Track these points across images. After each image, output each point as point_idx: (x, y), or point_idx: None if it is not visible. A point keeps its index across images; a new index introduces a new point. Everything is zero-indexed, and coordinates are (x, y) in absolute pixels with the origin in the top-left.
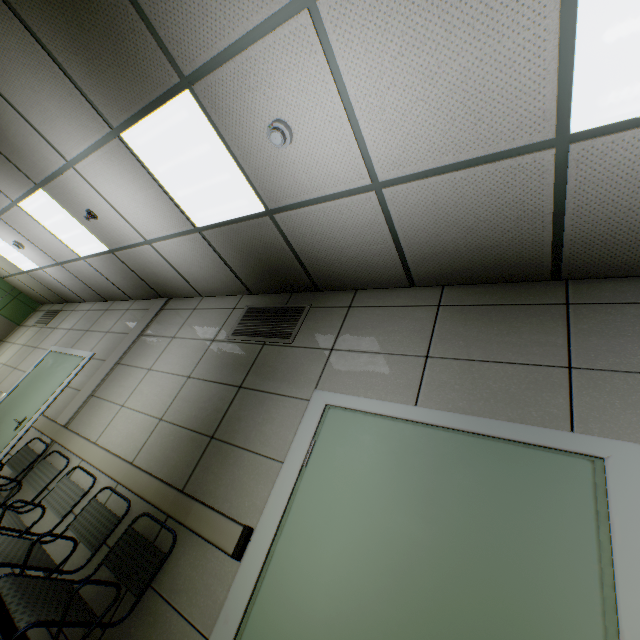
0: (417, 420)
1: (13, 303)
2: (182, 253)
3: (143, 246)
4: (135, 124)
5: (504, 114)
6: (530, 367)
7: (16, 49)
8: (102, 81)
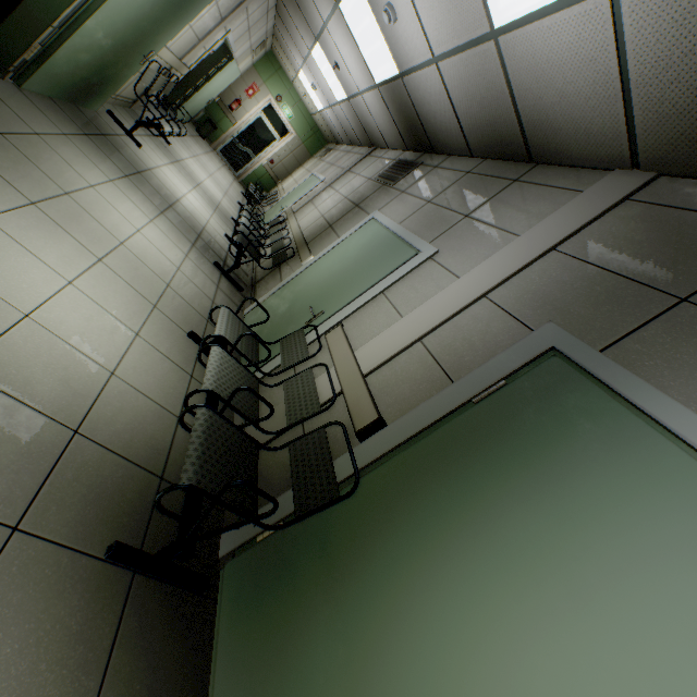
0: (390, 229)
1: (312, 138)
2: (374, 106)
3: (359, 97)
4: None
5: (466, 10)
6: (454, 214)
7: None
8: None
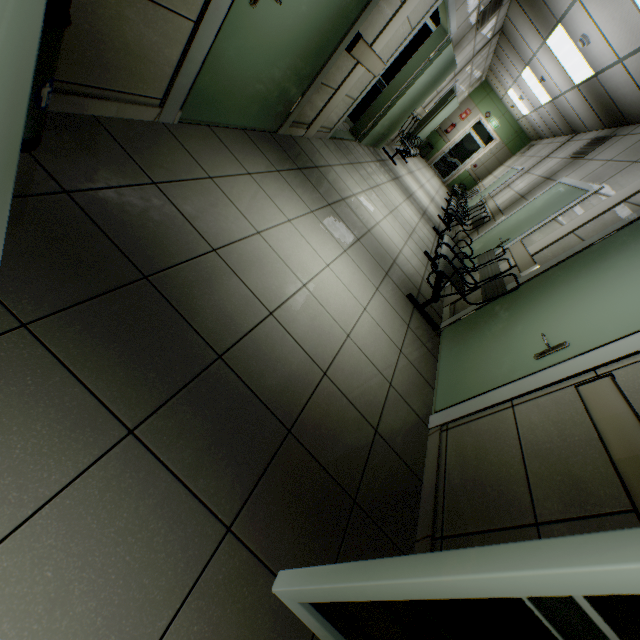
0: (570, 185)
1: (515, 140)
2: (574, 101)
3: (560, 97)
4: (549, 38)
5: (637, 30)
6: (625, 163)
7: (518, 14)
8: (538, 23)
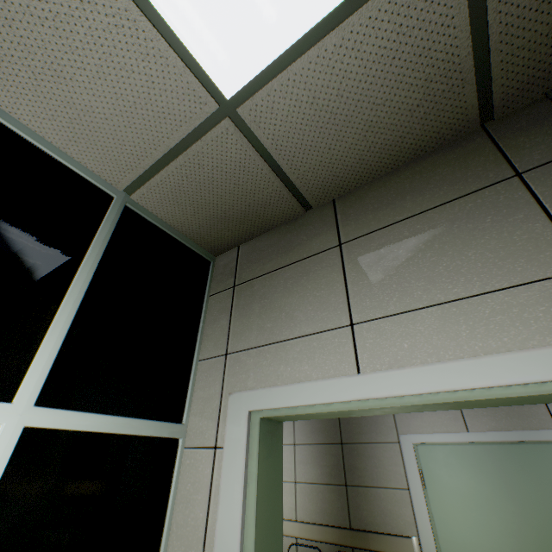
0: (475, 441)
1: None
2: None
3: None
4: None
5: None
6: None
7: None
8: None
